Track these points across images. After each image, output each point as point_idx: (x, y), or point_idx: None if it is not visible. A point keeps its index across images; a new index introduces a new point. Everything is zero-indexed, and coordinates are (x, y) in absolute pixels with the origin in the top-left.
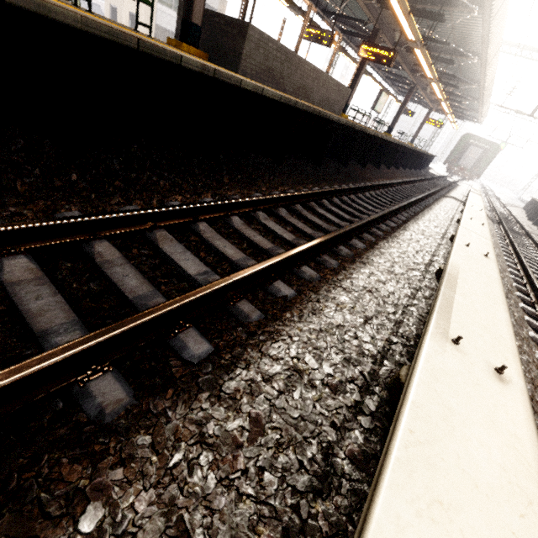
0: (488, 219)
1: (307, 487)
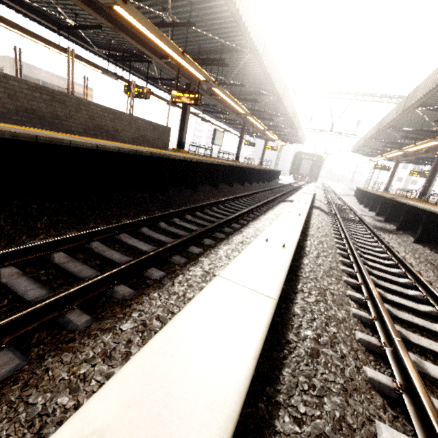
0: (324, 214)
1: None
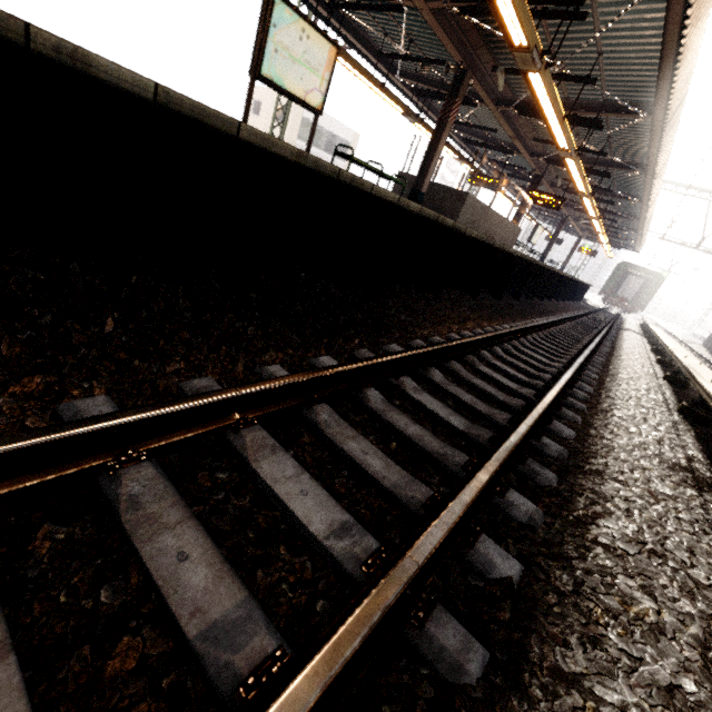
0: None
1: (671, 421)
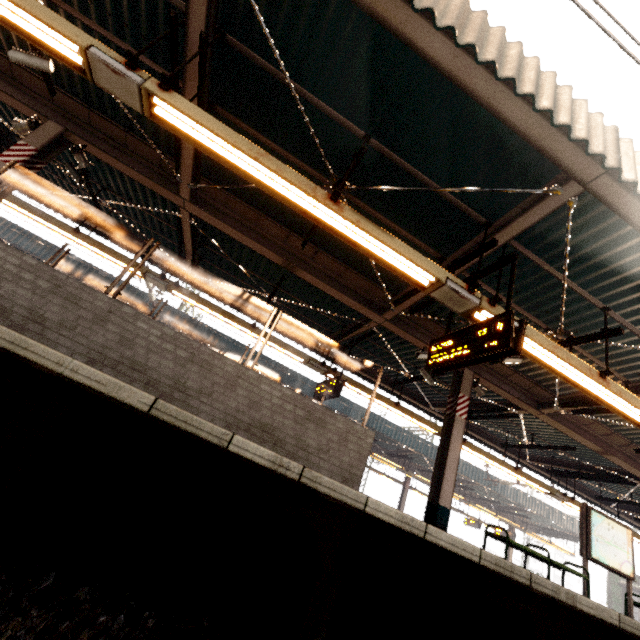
0: None
1: None
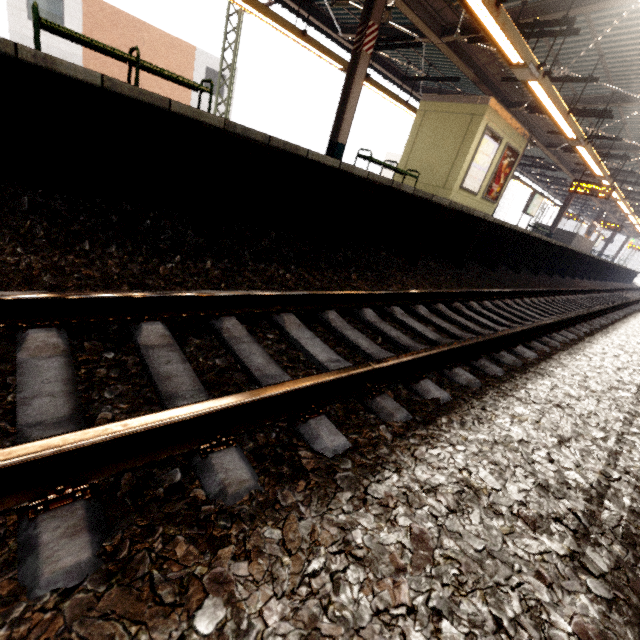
0: None
1: None
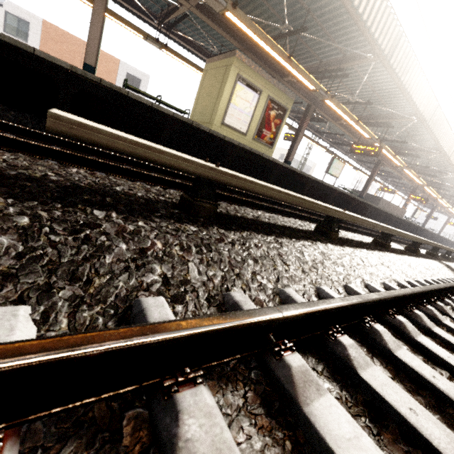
0: None
1: None
